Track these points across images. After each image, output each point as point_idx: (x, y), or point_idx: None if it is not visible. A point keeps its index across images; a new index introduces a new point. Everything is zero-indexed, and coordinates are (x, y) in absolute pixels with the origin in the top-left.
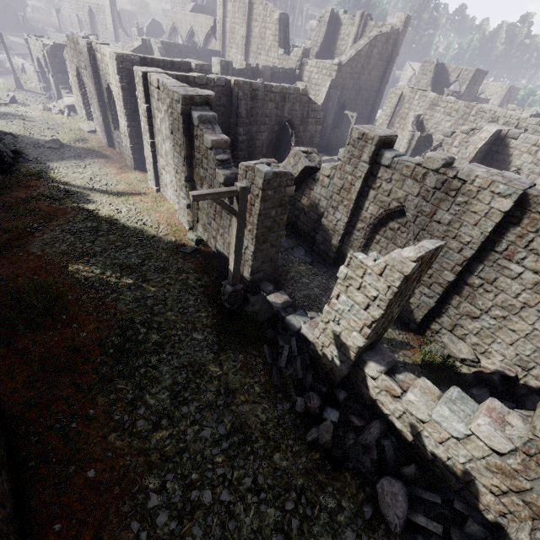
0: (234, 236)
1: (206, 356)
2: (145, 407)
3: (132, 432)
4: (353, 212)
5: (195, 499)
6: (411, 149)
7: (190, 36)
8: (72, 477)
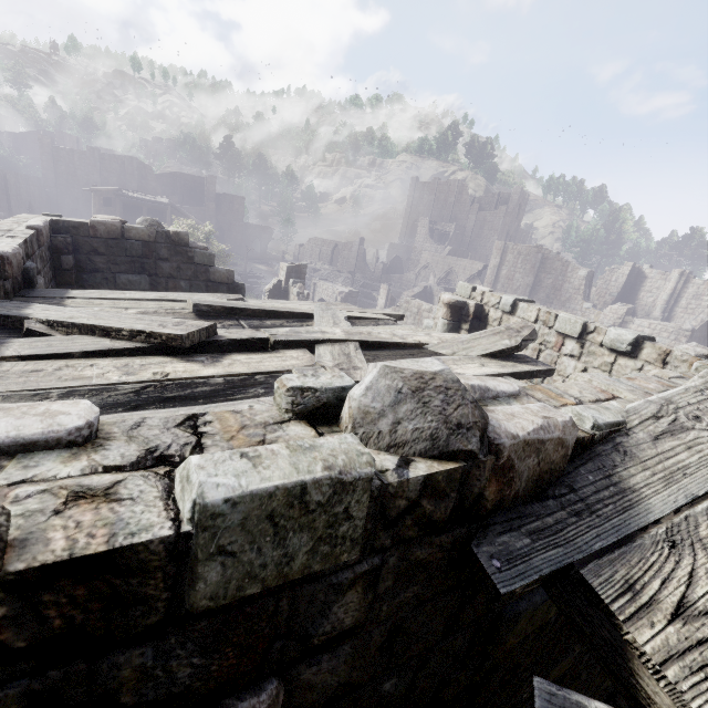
0: None
1: None
2: None
3: None
4: None
5: None
6: None
7: (445, 275)
8: None
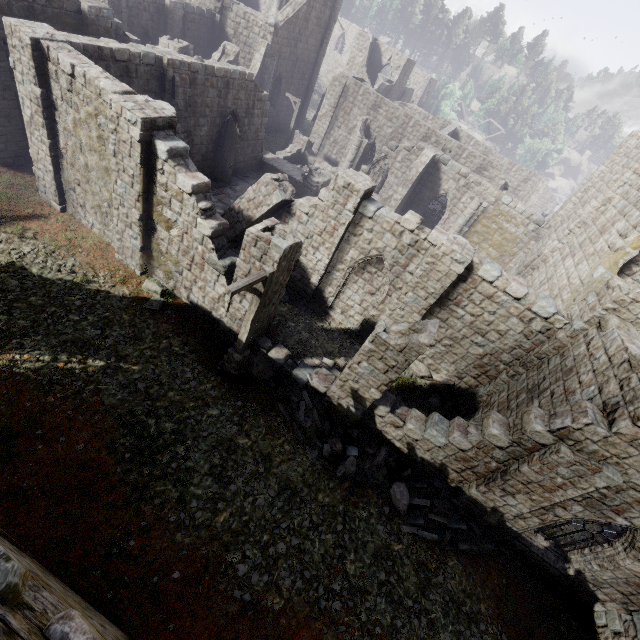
0: (252, 312)
1: (230, 430)
2: (196, 499)
3: (195, 525)
4: (334, 254)
5: (274, 553)
6: (359, 157)
7: None
8: (159, 586)
